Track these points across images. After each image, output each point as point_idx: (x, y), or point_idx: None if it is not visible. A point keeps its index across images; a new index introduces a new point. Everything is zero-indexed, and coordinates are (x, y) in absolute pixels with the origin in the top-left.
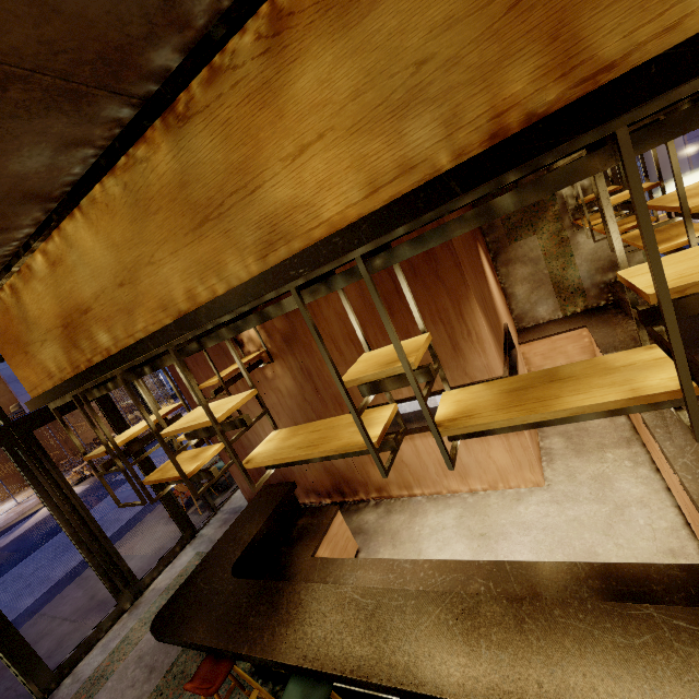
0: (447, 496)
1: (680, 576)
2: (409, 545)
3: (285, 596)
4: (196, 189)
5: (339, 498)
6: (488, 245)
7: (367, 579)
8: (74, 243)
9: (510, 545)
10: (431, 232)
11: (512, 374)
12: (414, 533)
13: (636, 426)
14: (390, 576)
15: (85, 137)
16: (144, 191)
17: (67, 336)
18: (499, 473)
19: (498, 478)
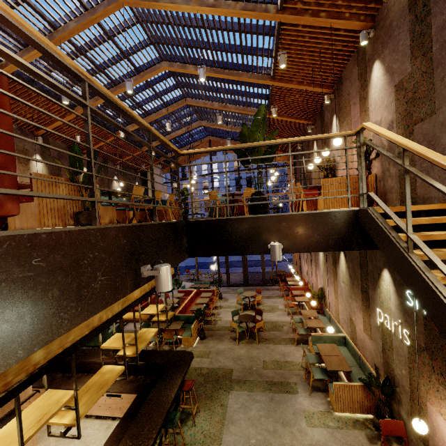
0: None
1: (136, 402)
2: None
3: None
4: None
5: None
6: None
7: None
8: None
9: None
10: None
11: None
12: None
13: None
14: None
15: None
16: None
17: None
18: None
19: None
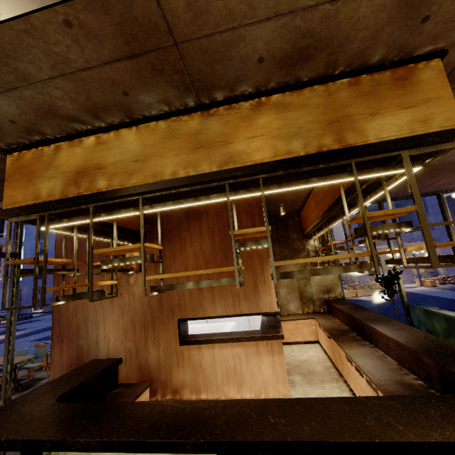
0: None
1: None
2: None
3: (112, 408)
4: (203, 136)
5: None
6: None
7: None
8: (122, 138)
9: None
10: (286, 183)
11: (278, 323)
12: None
13: (340, 370)
14: None
15: (172, 103)
16: (177, 130)
17: (74, 178)
18: (264, 384)
19: (262, 389)
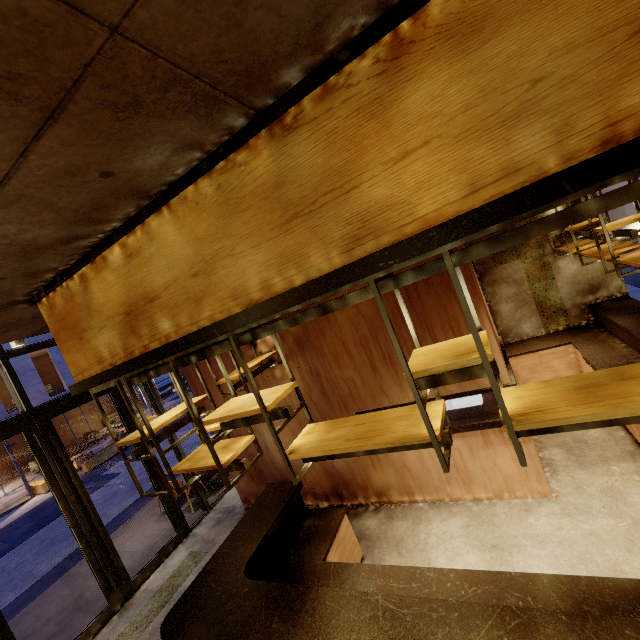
0: (450, 504)
1: None
2: (416, 554)
3: (309, 602)
4: (290, 189)
5: (336, 501)
6: (475, 266)
7: (388, 587)
8: (156, 236)
9: (526, 558)
10: (510, 233)
11: None
12: (420, 541)
13: (639, 440)
14: (413, 585)
15: (201, 141)
16: (237, 191)
17: (127, 323)
18: (505, 482)
19: (504, 487)
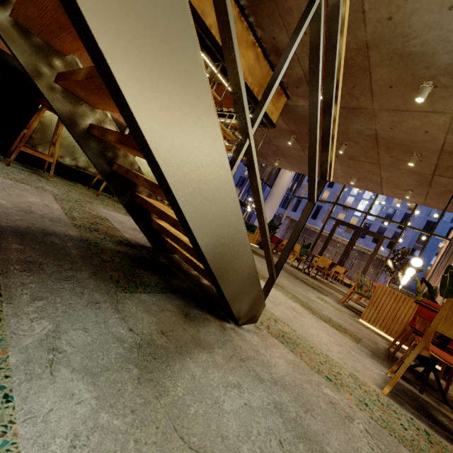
0: None
1: None
2: None
3: None
4: None
5: None
6: None
7: None
8: None
9: None
10: None
11: None
12: None
13: None
14: None
15: None
16: None
17: None
18: None
19: None
